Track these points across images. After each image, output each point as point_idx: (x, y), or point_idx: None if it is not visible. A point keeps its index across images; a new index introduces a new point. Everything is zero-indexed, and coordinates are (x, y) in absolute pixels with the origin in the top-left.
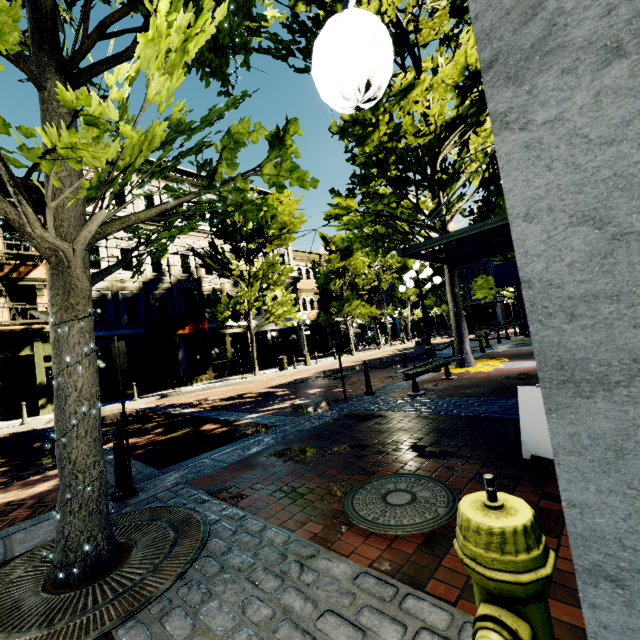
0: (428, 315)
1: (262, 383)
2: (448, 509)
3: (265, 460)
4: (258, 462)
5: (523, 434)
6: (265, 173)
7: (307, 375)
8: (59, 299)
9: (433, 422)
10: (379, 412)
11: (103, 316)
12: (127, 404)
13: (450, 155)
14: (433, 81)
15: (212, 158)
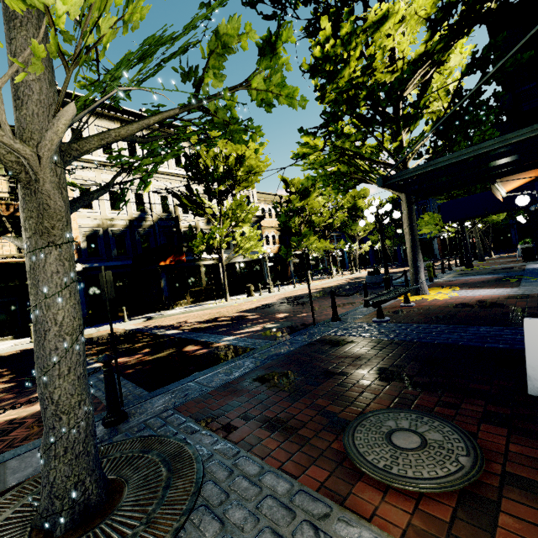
0: (372, 249)
1: (233, 308)
2: (471, 459)
3: (249, 385)
4: (242, 387)
5: (529, 369)
6: (254, 87)
7: (272, 301)
8: (33, 222)
9: (409, 349)
10: (350, 337)
11: (96, 250)
12: (119, 325)
13: (408, 97)
14: (406, 12)
15: (198, 65)
